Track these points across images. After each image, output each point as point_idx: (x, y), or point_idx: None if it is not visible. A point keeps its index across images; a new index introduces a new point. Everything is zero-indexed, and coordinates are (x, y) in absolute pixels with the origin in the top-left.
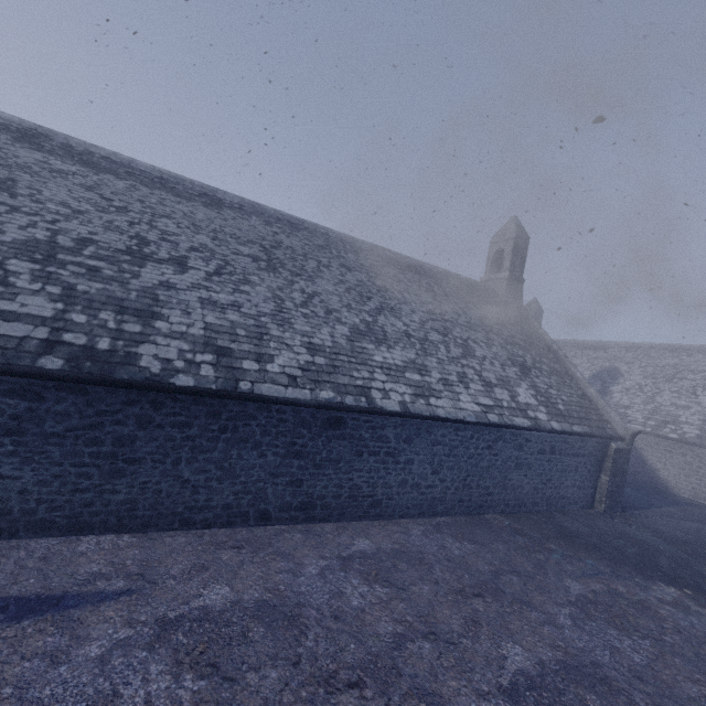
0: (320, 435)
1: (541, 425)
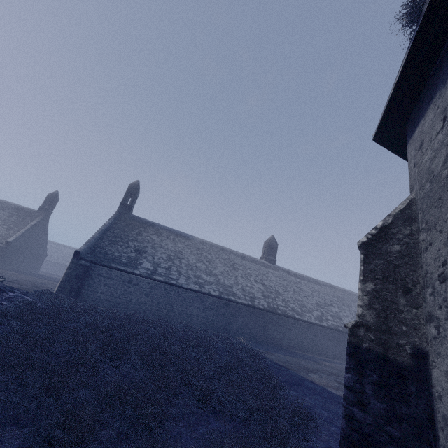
0: None
1: None
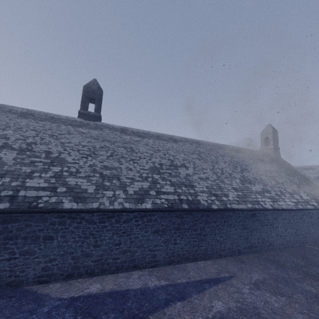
0: (250, 220)
1: (316, 207)
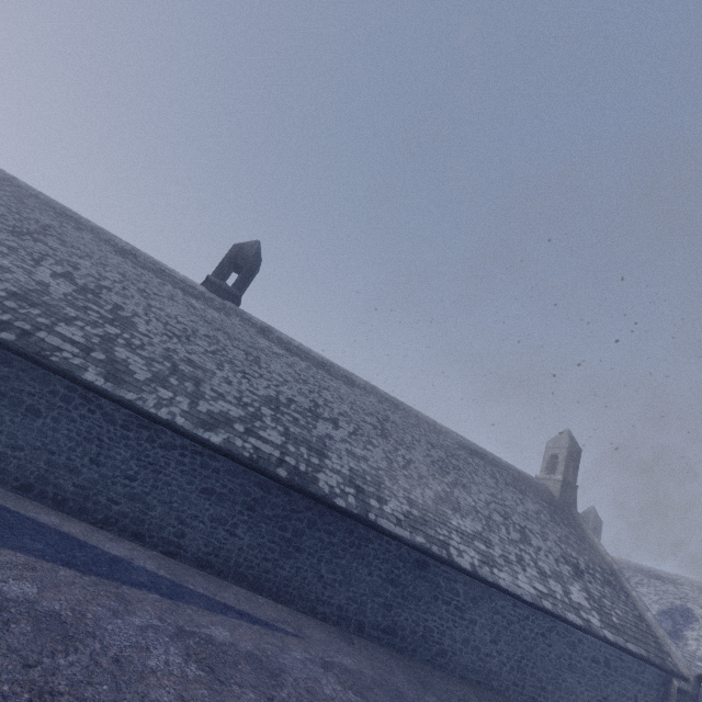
0: (410, 571)
1: (593, 628)
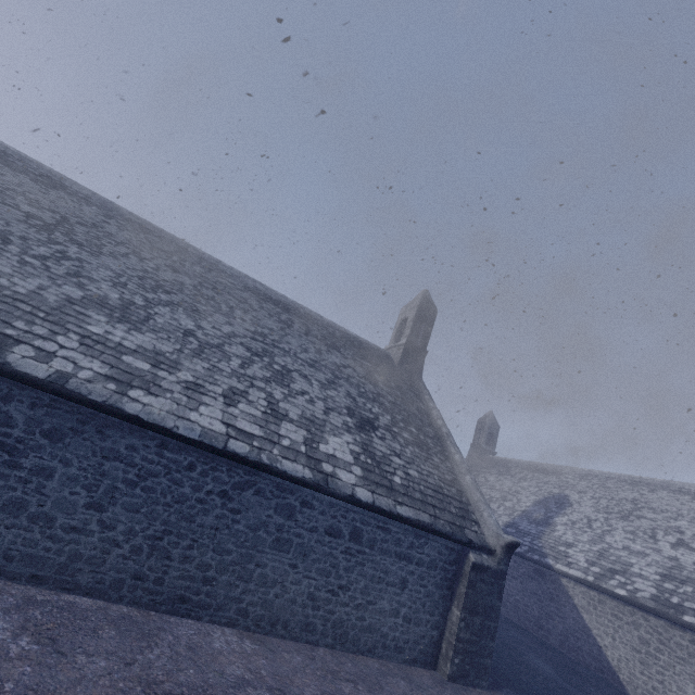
0: None
1: (332, 484)
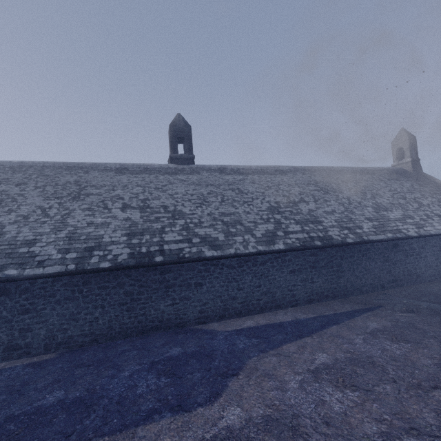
0: (391, 251)
1: None
